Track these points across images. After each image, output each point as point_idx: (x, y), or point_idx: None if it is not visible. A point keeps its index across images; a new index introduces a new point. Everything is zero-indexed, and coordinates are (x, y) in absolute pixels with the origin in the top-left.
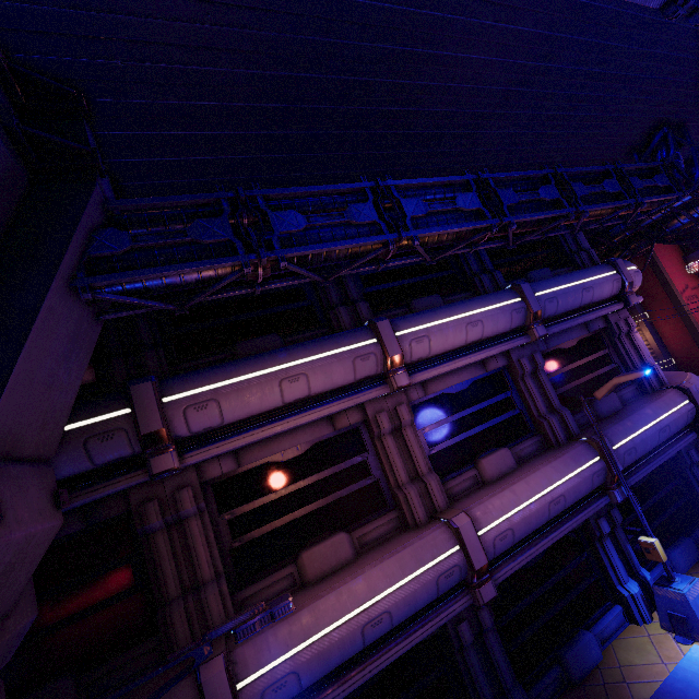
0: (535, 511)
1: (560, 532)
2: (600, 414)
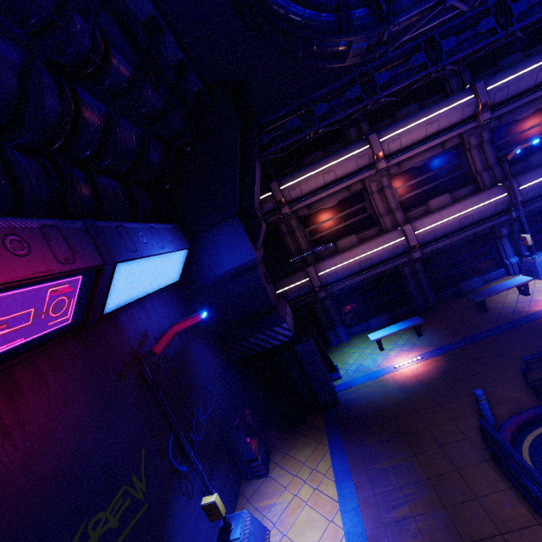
0: (450, 223)
1: (467, 233)
2: (530, 166)
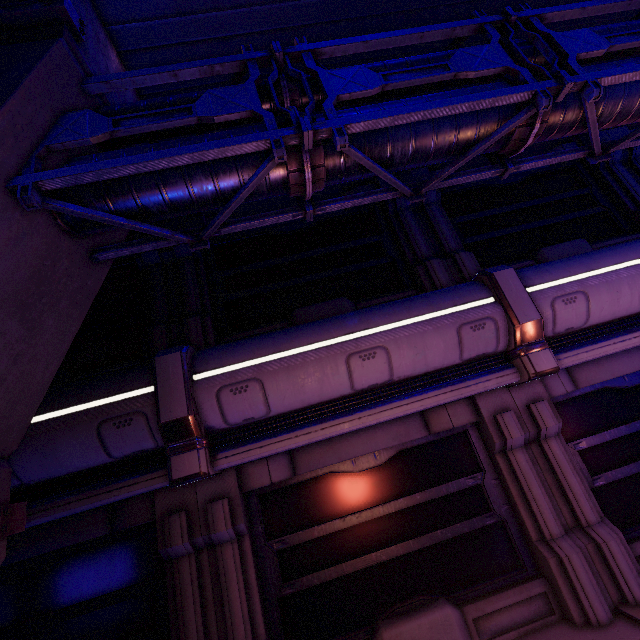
0: None
1: None
2: None
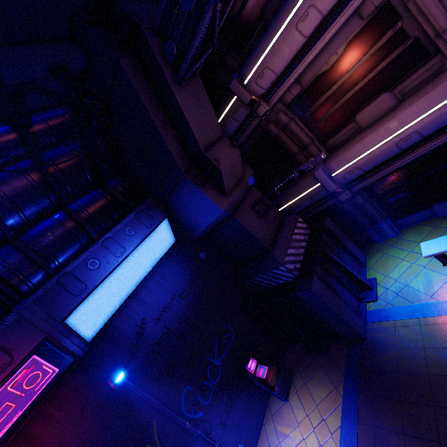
0: None
1: None
2: None
